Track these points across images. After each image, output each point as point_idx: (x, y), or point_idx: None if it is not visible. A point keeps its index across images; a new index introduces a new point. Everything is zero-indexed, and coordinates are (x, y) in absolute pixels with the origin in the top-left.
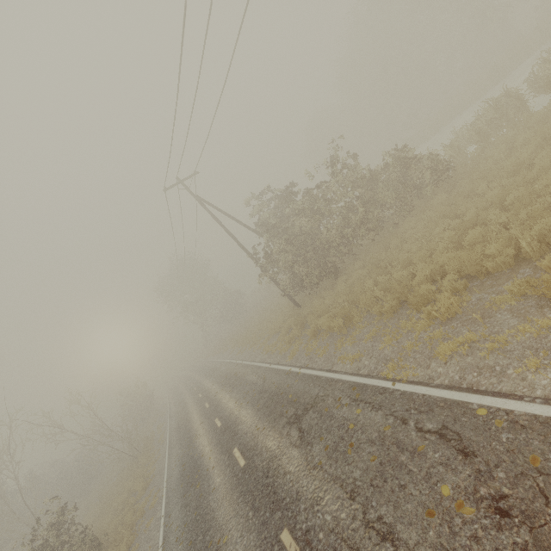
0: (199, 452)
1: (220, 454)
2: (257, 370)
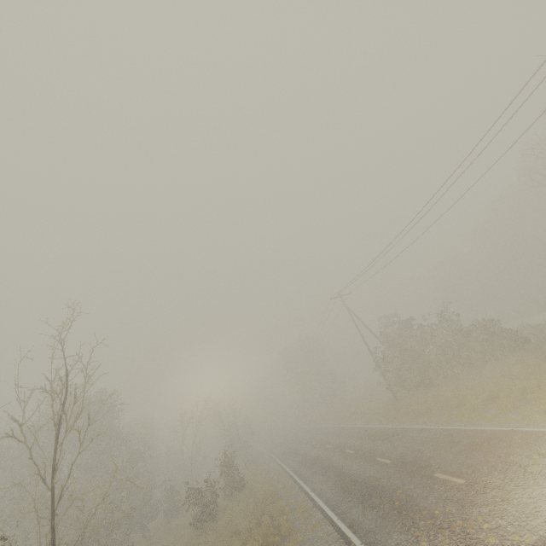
0: (316, 455)
1: (335, 453)
2: (360, 428)
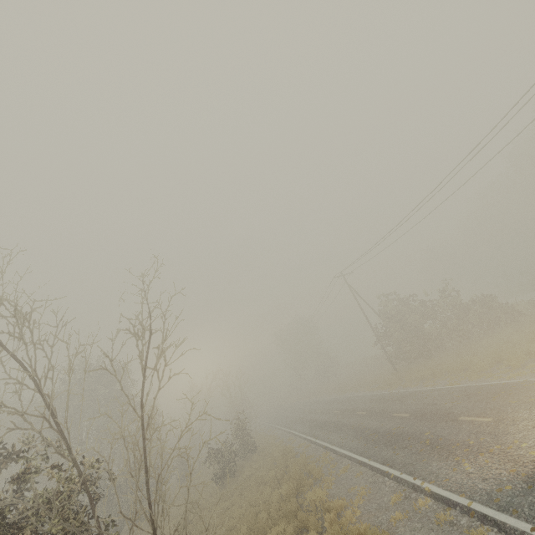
0: (325, 420)
1: (346, 415)
2: (364, 395)
